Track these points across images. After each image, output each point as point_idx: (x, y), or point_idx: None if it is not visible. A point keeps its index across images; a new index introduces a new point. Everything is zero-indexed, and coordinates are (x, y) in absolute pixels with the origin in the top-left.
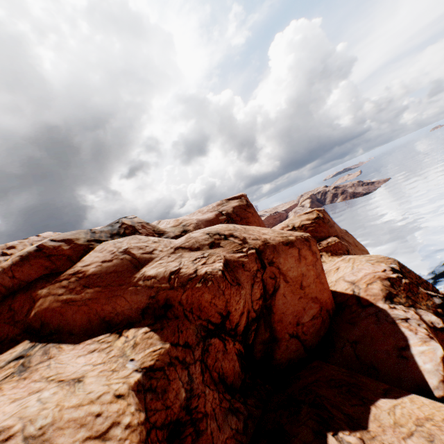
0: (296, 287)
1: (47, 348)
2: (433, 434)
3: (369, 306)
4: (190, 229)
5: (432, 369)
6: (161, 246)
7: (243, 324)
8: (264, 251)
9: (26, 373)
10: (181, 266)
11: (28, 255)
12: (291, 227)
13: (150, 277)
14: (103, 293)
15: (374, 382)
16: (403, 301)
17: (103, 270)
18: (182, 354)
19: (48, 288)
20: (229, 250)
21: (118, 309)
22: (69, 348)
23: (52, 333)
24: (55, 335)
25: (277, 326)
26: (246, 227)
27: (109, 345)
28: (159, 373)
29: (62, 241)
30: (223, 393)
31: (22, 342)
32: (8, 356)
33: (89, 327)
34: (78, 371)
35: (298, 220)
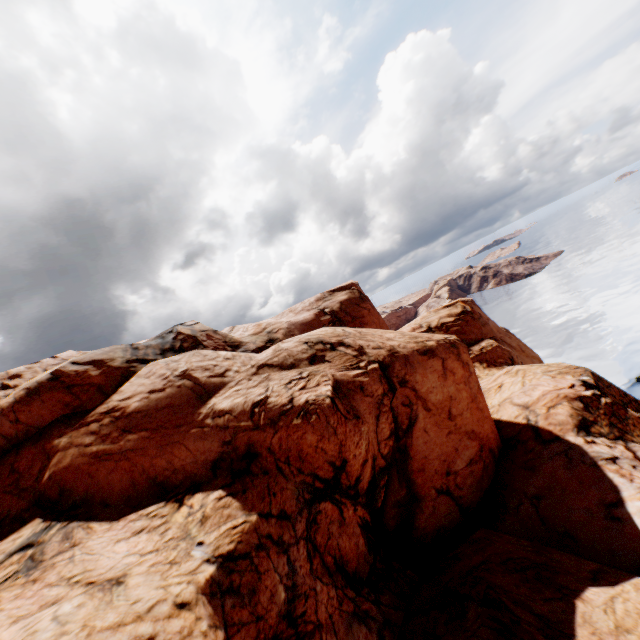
0: (442, 417)
1: (69, 530)
2: None
3: (554, 442)
4: (278, 337)
5: None
6: (237, 365)
7: (368, 478)
8: (392, 365)
9: (36, 572)
10: (268, 393)
11: (39, 387)
12: (426, 327)
13: (222, 412)
14: (153, 440)
15: (575, 560)
16: (605, 431)
17: (152, 404)
18: (277, 529)
19: (70, 436)
20: (339, 366)
21: (177, 464)
22: (102, 528)
23: (77, 505)
24: (81, 508)
25: (417, 478)
26: (362, 331)
27: (165, 521)
28: (244, 563)
29: (88, 363)
30: (342, 588)
31: (31, 521)
32: (10, 546)
33: (133, 493)
34: (116, 566)
35: (435, 318)
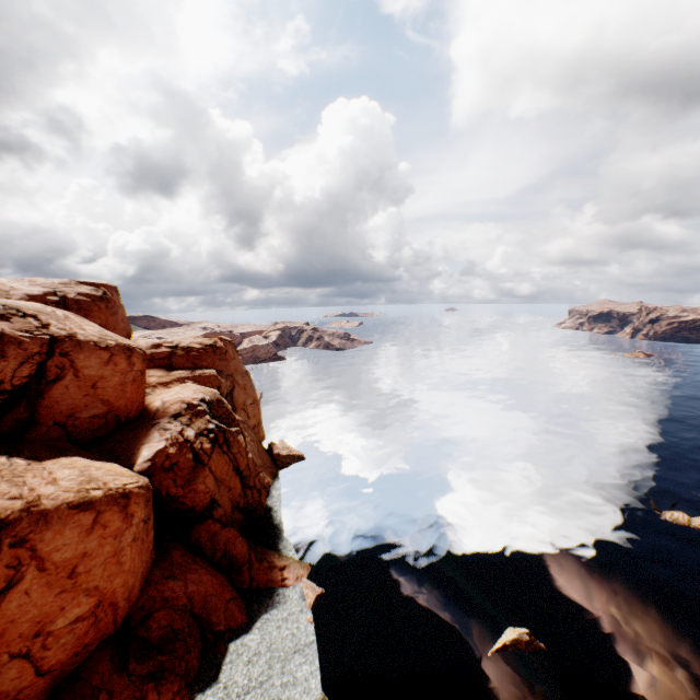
0: (88, 385)
1: None
2: (90, 470)
3: (157, 420)
4: None
5: (147, 455)
6: None
7: None
8: (64, 342)
9: None
10: None
11: None
12: (175, 344)
13: None
14: None
15: (94, 455)
16: (185, 421)
17: None
18: None
19: None
20: (17, 327)
21: None
22: None
23: None
24: None
25: (43, 411)
26: (72, 318)
27: None
28: None
29: None
30: None
31: None
32: None
33: None
34: None
35: (189, 341)
